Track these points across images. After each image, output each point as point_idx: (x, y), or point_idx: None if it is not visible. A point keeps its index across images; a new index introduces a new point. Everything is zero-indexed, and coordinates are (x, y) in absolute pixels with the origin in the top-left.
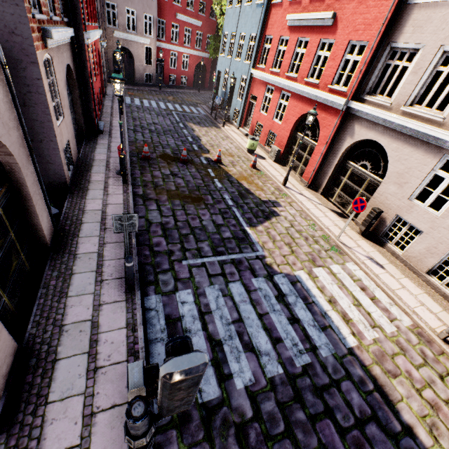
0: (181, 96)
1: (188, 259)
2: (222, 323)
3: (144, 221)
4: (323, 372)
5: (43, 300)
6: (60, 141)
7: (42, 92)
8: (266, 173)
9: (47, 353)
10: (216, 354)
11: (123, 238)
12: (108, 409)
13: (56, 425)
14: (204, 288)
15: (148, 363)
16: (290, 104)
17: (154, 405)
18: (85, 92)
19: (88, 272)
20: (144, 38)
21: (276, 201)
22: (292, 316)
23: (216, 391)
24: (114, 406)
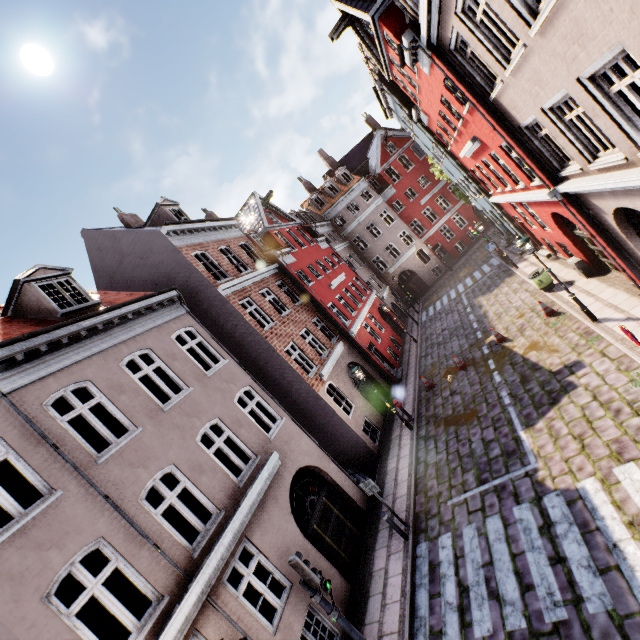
0: (473, 258)
1: (452, 497)
2: (472, 567)
3: (423, 465)
4: (582, 635)
5: (365, 554)
6: (356, 426)
7: (331, 409)
8: (569, 313)
9: (365, 591)
10: (462, 600)
11: (406, 490)
12: (388, 634)
13: (367, 639)
14: (462, 529)
15: (414, 604)
16: (535, 211)
17: (414, 638)
18: (372, 363)
19: (385, 528)
20: (409, 251)
21: (575, 362)
22: (555, 554)
23: (457, 635)
24: (391, 633)
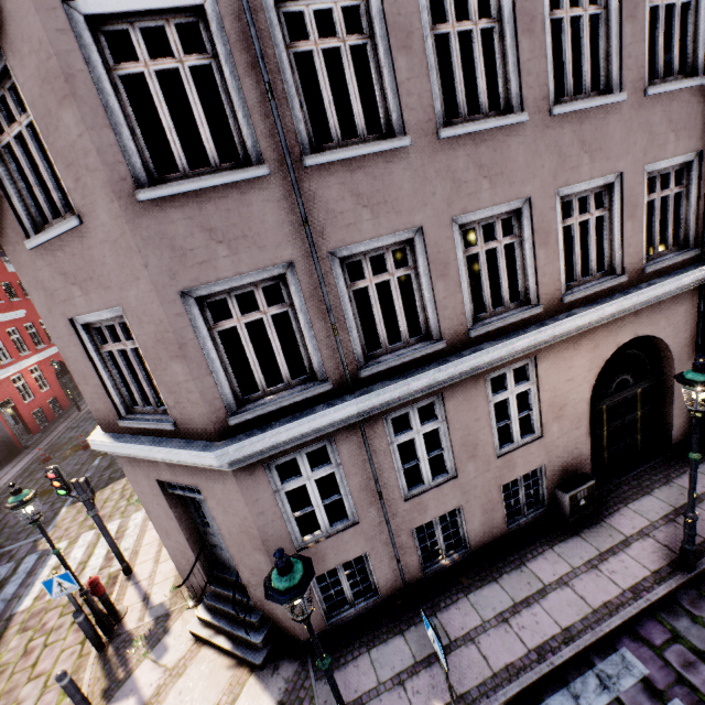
0: None
1: None
2: None
3: None
4: None
5: None
6: None
7: None
8: None
9: None
10: None
11: None
12: None
13: None
14: None
15: None
16: None
17: None
18: None
19: None
20: None
21: None
22: None
23: None
24: None
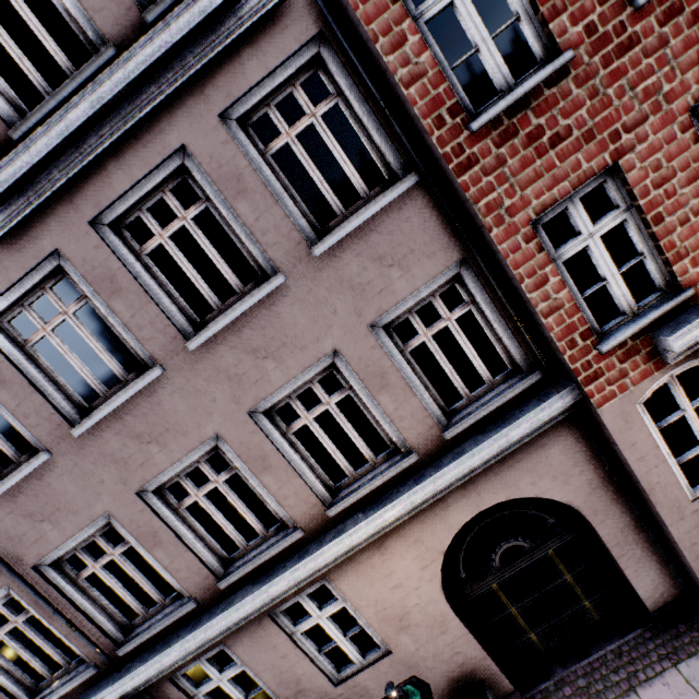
0: None
1: None
2: None
3: None
4: None
5: None
6: None
7: None
8: None
9: None
10: None
11: None
12: None
13: None
14: None
15: None
16: None
17: None
18: None
19: None
20: None
21: None
22: None
23: None
24: None
